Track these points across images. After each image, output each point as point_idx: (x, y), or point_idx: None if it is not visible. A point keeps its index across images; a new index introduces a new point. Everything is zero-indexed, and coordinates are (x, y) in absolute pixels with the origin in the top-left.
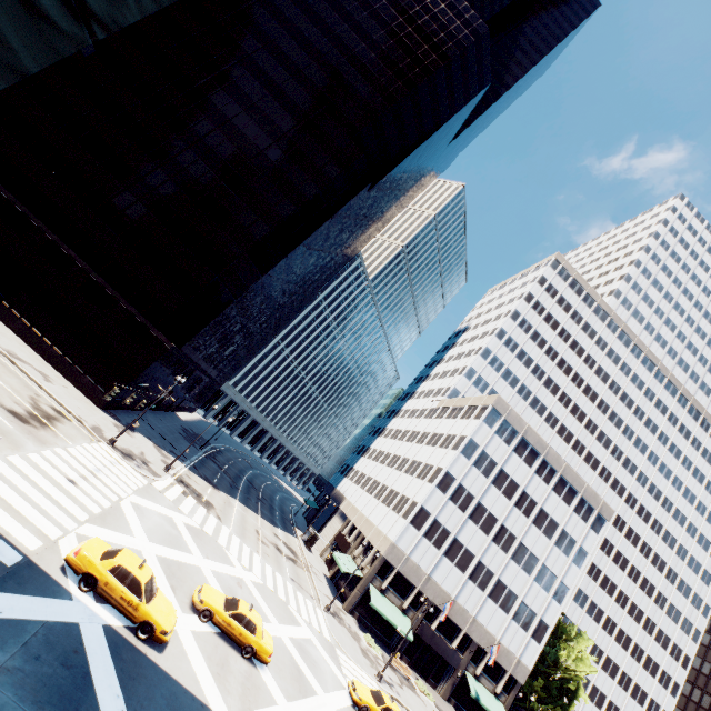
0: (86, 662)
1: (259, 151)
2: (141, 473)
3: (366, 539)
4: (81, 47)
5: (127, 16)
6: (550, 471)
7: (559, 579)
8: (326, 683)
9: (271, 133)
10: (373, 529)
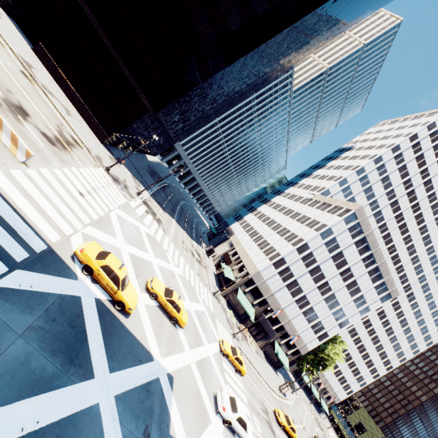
0: (83, 323)
1: None
2: (123, 194)
3: (242, 262)
4: None
5: None
6: (372, 261)
7: (346, 317)
8: (209, 338)
9: None
10: (248, 259)
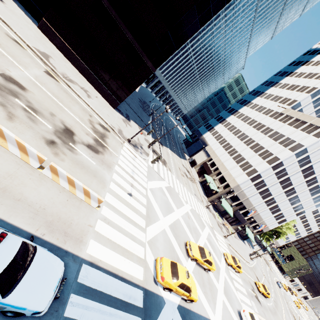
0: None
1: None
2: (143, 158)
3: (221, 174)
4: None
5: None
6: None
7: (303, 209)
8: (219, 257)
9: None
10: (226, 171)
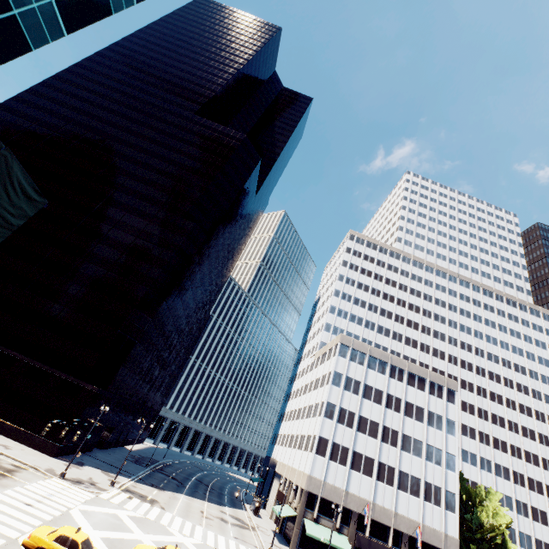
0: None
1: (128, 245)
2: (89, 491)
3: (293, 484)
4: None
5: None
6: (399, 372)
7: (444, 451)
8: None
9: (133, 233)
10: (296, 472)
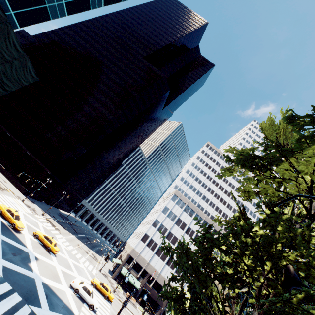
0: None
1: (87, 113)
2: (31, 211)
3: (126, 251)
4: (6, 94)
5: (13, 90)
6: (200, 219)
7: None
8: (81, 275)
9: (91, 108)
10: (130, 247)
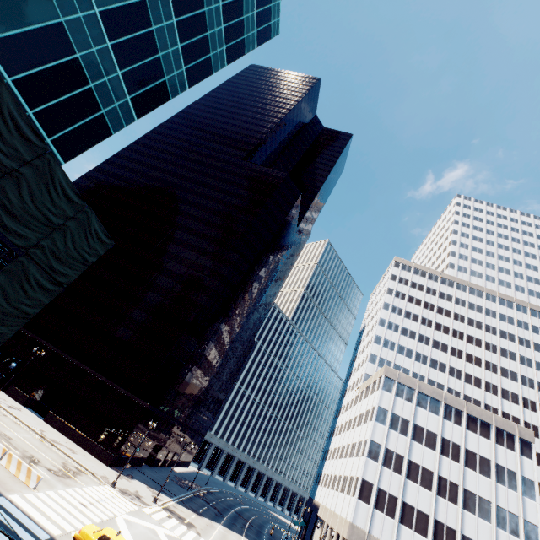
0: None
1: (182, 276)
2: (134, 503)
3: (335, 531)
4: (61, 291)
5: (73, 278)
6: (456, 413)
7: (521, 517)
8: None
9: (186, 265)
10: (338, 518)
